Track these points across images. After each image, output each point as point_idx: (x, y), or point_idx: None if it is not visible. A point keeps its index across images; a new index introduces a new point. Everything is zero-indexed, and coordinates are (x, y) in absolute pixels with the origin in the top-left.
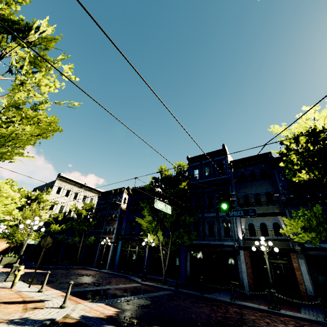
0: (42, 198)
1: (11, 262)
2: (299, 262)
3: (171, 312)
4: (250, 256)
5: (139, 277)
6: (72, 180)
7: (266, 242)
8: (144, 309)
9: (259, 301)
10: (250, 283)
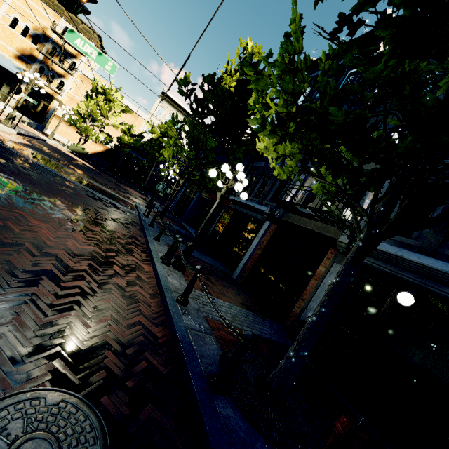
0: (110, 95)
1: (78, 151)
2: (329, 268)
3: (16, 168)
4: (275, 234)
5: (169, 216)
6: (177, 102)
7: (314, 223)
8: (8, 157)
9: (208, 273)
10: (246, 267)
